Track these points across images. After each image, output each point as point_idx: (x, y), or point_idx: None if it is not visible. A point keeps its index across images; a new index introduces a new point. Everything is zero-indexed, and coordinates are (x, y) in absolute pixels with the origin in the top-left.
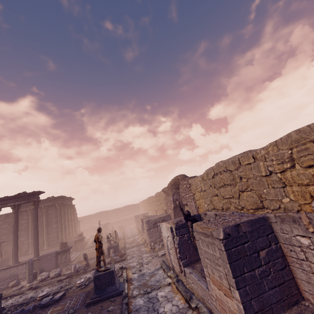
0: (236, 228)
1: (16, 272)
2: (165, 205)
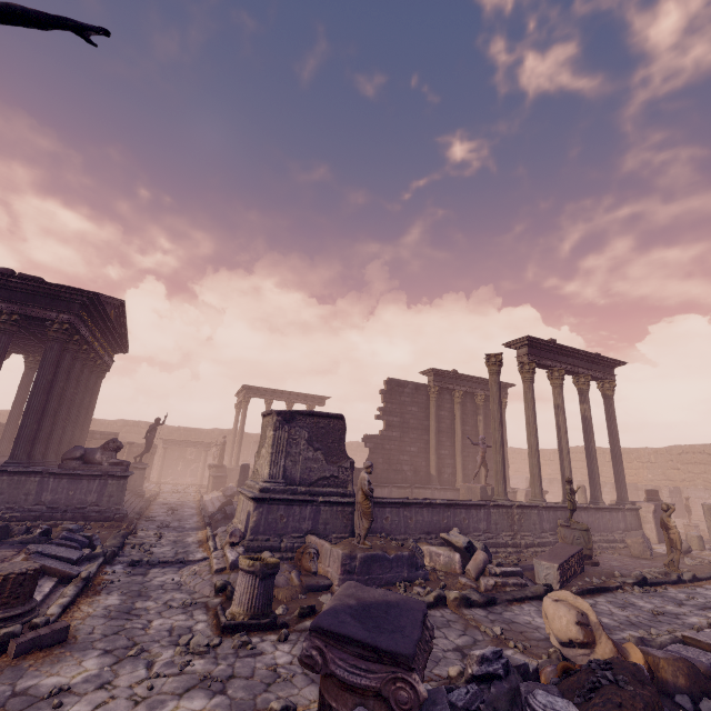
0: None
1: (611, 524)
2: None
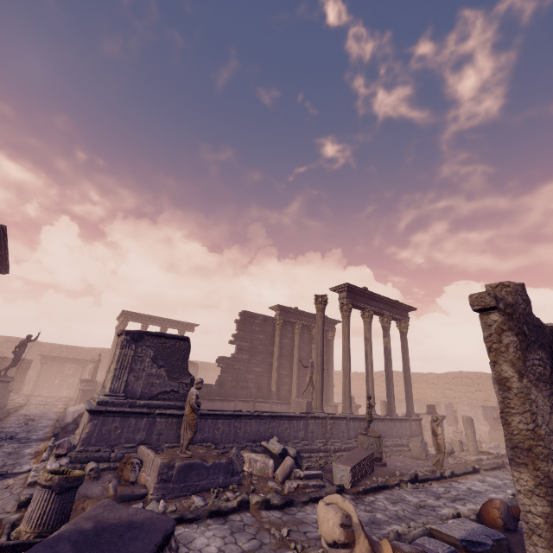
0: None
1: (401, 431)
2: None
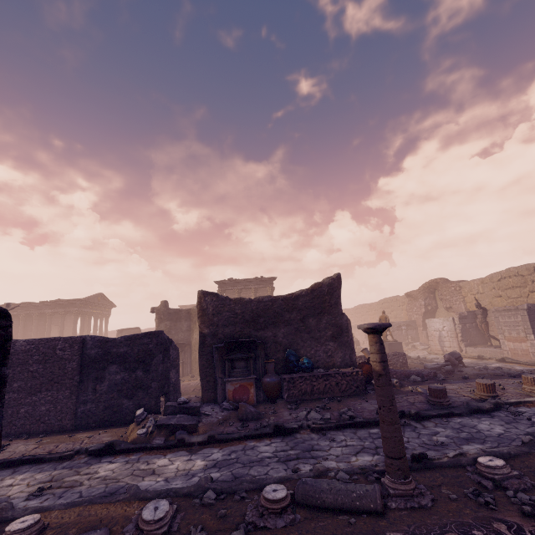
0: (534, 306)
1: None
2: (406, 311)
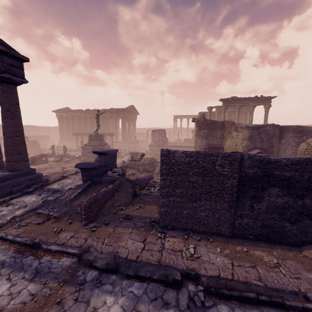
0: None
1: None
2: None
